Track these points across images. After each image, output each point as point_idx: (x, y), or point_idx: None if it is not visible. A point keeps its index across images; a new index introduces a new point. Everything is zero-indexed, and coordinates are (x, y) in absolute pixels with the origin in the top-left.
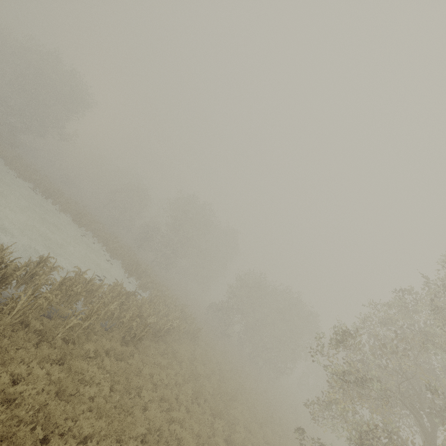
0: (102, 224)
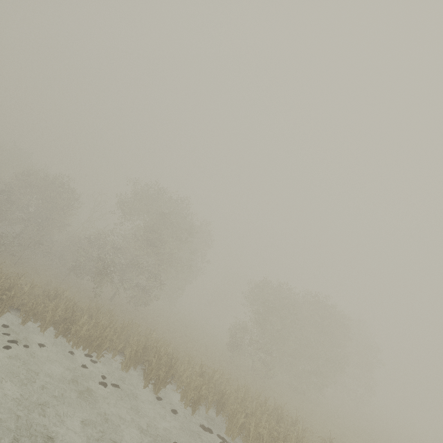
0: (22, 277)
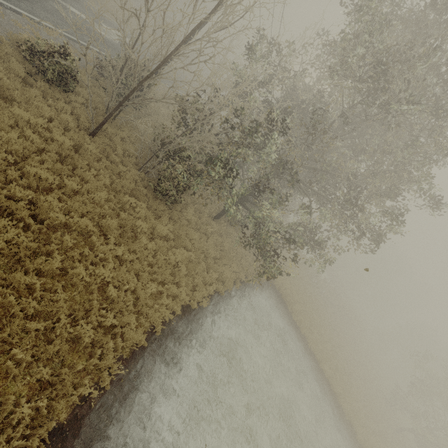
0: None
